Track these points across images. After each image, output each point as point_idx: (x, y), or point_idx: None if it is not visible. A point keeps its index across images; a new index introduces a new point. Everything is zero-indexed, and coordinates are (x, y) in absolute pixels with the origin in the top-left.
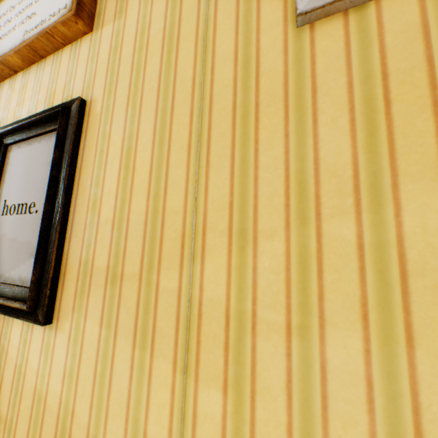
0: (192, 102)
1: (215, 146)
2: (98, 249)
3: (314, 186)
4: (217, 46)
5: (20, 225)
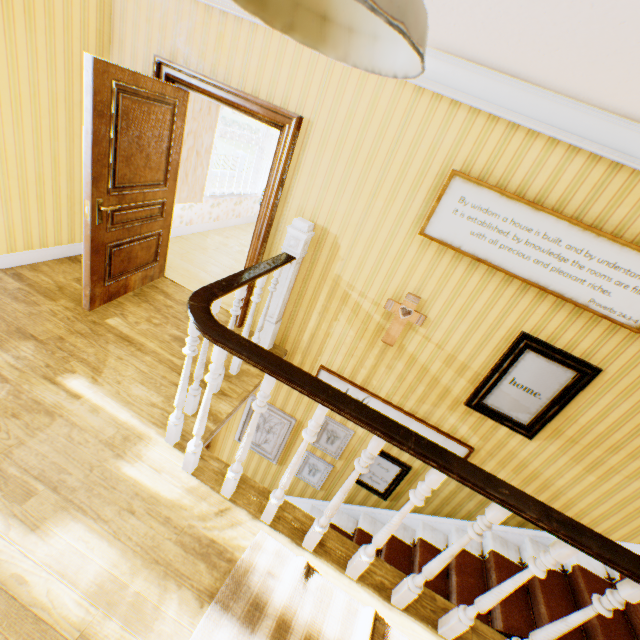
0: None
1: None
2: (569, 429)
3: None
4: None
5: (523, 397)
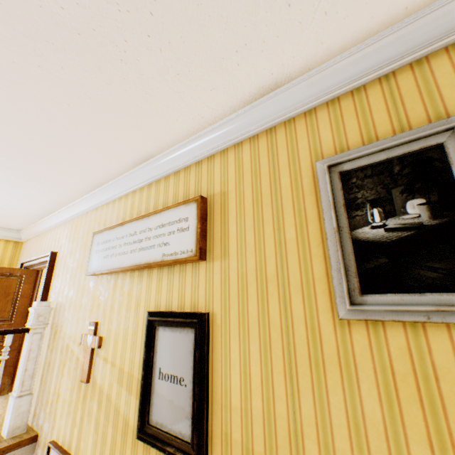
0: (282, 342)
1: (301, 379)
2: (233, 426)
3: (363, 428)
4: (293, 309)
5: (174, 391)
